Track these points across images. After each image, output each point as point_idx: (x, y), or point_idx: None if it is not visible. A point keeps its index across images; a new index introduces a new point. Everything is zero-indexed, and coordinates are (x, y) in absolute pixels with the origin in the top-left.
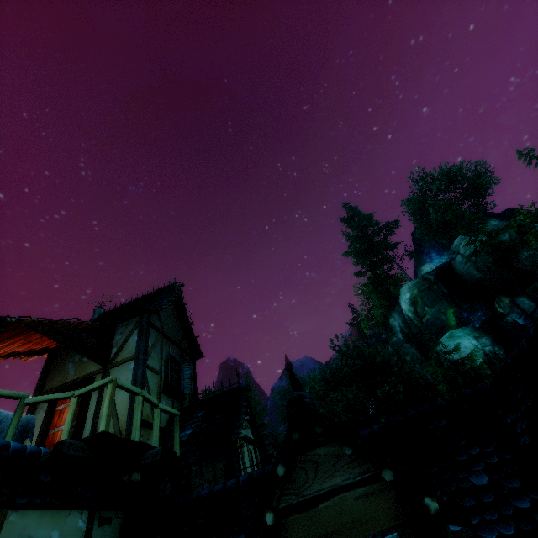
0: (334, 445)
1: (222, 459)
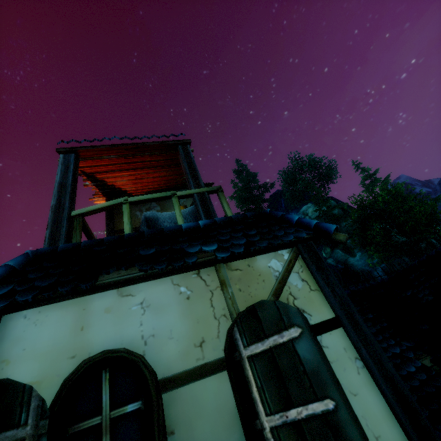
0: None
1: None
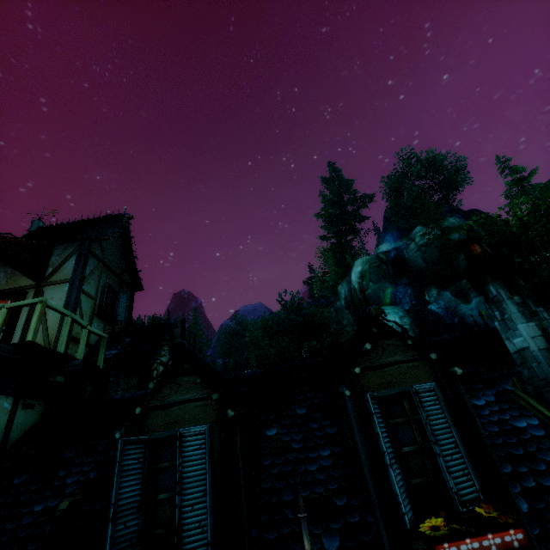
0: (194, 376)
1: (137, 376)
